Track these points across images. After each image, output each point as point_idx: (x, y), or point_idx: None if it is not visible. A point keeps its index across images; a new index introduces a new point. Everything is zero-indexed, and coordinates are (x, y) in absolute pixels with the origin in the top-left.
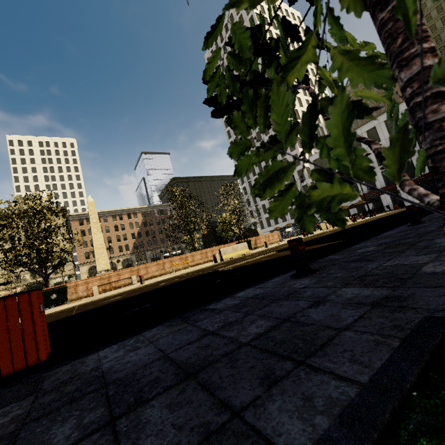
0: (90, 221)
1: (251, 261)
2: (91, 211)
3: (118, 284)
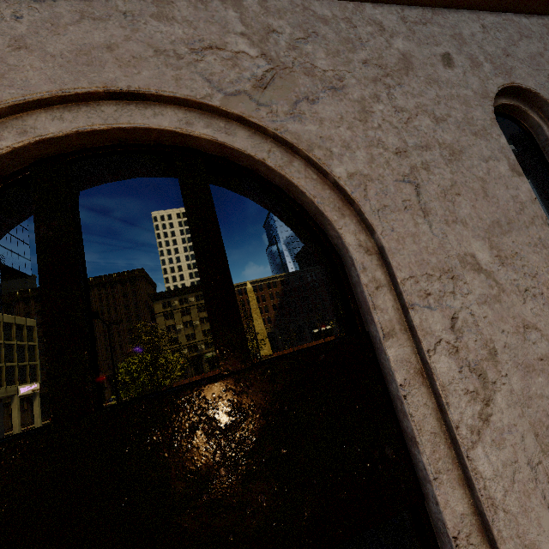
0: (251, 307)
1: None
2: (250, 297)
3: None
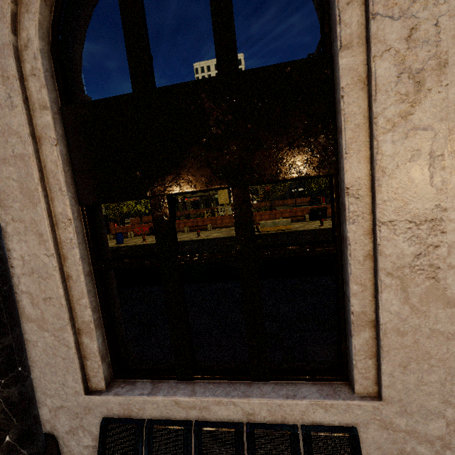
0: None
1: None
2: None
3: (202, 227)
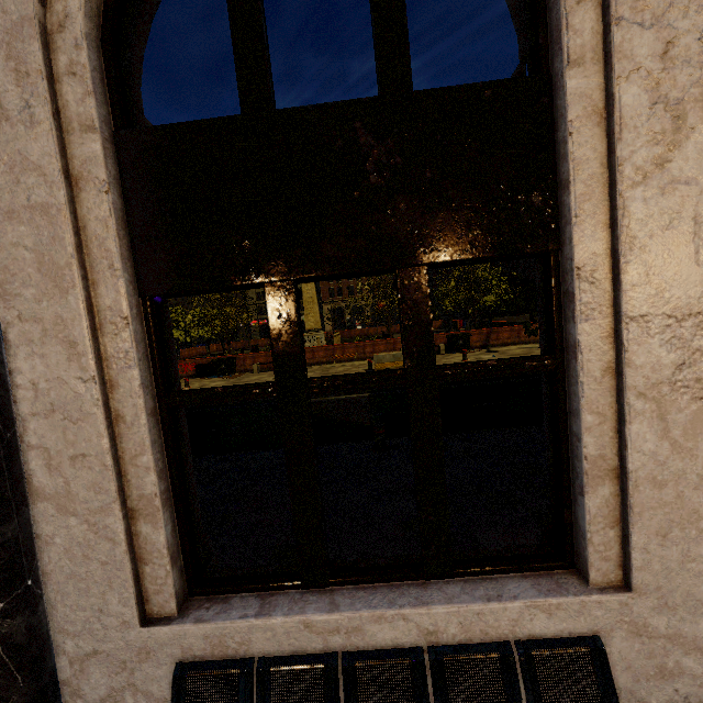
0: None
1: (315, 404)
2: None
3: None
